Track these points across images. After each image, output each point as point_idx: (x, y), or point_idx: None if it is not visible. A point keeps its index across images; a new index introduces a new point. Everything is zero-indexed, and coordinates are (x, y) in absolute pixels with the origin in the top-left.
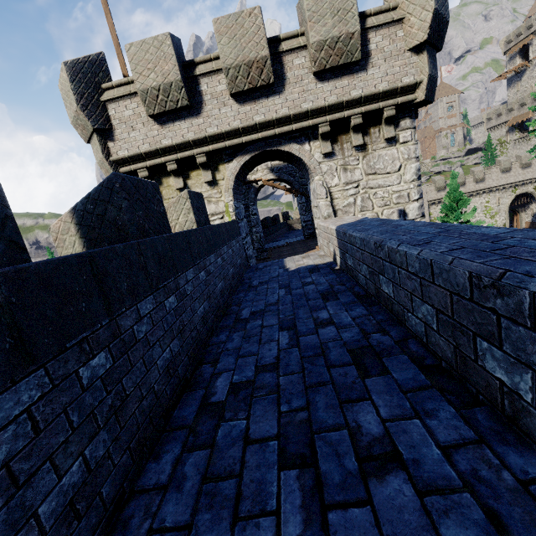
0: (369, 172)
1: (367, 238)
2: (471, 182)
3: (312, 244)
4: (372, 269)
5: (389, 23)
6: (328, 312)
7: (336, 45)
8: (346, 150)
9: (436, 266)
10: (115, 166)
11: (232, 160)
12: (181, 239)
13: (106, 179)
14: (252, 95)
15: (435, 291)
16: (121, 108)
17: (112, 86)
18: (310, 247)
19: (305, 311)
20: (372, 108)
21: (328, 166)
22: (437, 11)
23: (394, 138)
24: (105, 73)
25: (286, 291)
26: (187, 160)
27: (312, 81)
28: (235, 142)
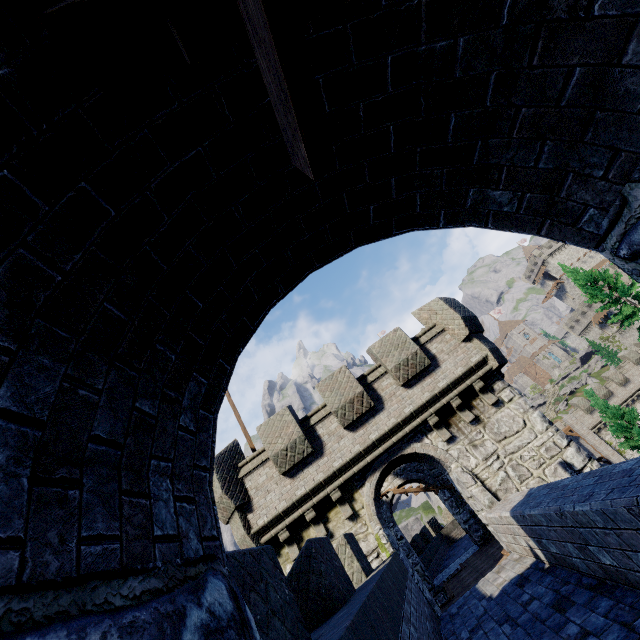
0: (499, 438)
1: (545, 511)
2: (618, 388)
3: (495, 551)
4: (576, 543)
5: (436, 335)
6: (575, 624)
7: (408, 363)
8: (463, 428)
9: (607, 512)
10: (257, 538)
11: (364, 483)
12: (381, 585)
13: (304, 548)
14: (360, 420)
15: (629, 535)
16: (256, 477)
17: (247, 462)
18: (494, 556)
19: (549, 636)
20: (462, 388)
21: (456, 449)
22: (464, 317)
23: (498, 401)
24: (240, 453)
25: (511, 625)
26: (321, 502)
27: (403, 391)
28: (362, 465)
